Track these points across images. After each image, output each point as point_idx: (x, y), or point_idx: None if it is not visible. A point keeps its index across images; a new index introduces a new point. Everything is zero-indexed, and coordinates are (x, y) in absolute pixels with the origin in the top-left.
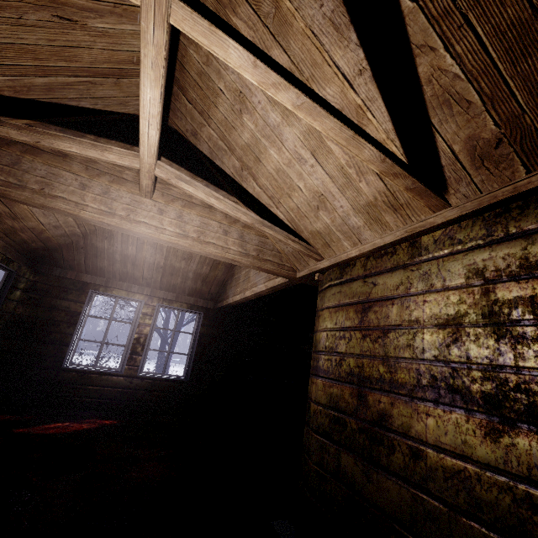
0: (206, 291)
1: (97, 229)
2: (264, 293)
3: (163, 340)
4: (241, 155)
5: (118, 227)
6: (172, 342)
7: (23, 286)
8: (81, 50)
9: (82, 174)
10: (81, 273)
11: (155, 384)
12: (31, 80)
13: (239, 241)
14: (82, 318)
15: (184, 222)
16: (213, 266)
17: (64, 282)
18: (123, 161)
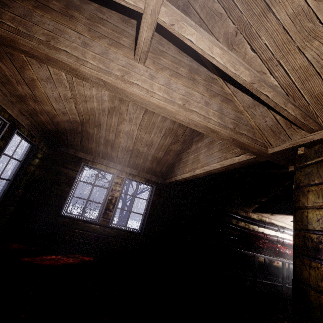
0: (158, 170)
1: (90, 118)
2: (215, 171)
3: (123, 203)
4: (242, 12)
5: (112, 86)
6: (129, 205)
7: (41, 156)
8: None
9: (85, 34)
10: (77, 151)
11: (119, 233)
12: None
13: (218, 113)
14: (76, 181)
15: (171, 89)
16: (166, 152)
17: (66, 156)
18: None
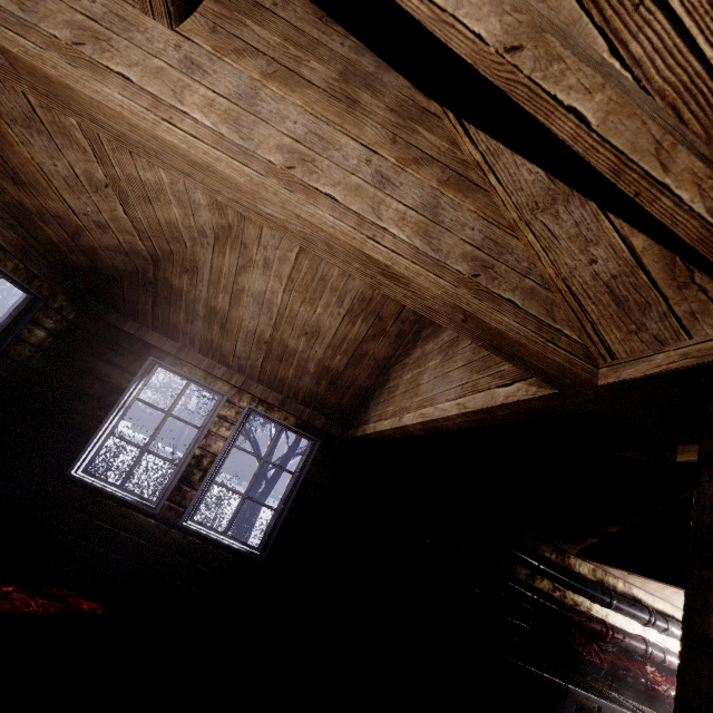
0: (333, 402)
1: (173, 250)
2: (448, 425)
3: (261, 470)
4: None
5: (34, 71)
6: (273, 477)
7: (56, 327)
8: None
9: None
10: (145, 327)
11: (204, 550)
12: None
13: (419, 217)
14: (126, 399)
15: (255, 114)
16: (354, 359)
17: (117, 335)
18: None
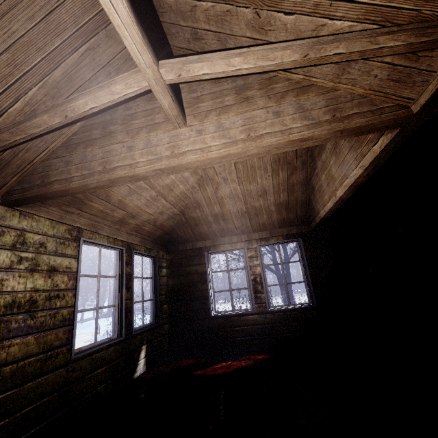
0: (293, 217)
1: (186, 203)
2: (362, 180)
3: (278, 276)
4: None
5: (169, 168)
6: (286, 276)
7: (166, 264)
8: (57, 12)
9: (126, 139)
10: (194, 242)
11: (286, 316)
12: (52, 78)
13: (298, 115)
14: (209, 275)
15: (226, 129)
16: (289, 190)
17: (187, 253)
18: (131, 88)
